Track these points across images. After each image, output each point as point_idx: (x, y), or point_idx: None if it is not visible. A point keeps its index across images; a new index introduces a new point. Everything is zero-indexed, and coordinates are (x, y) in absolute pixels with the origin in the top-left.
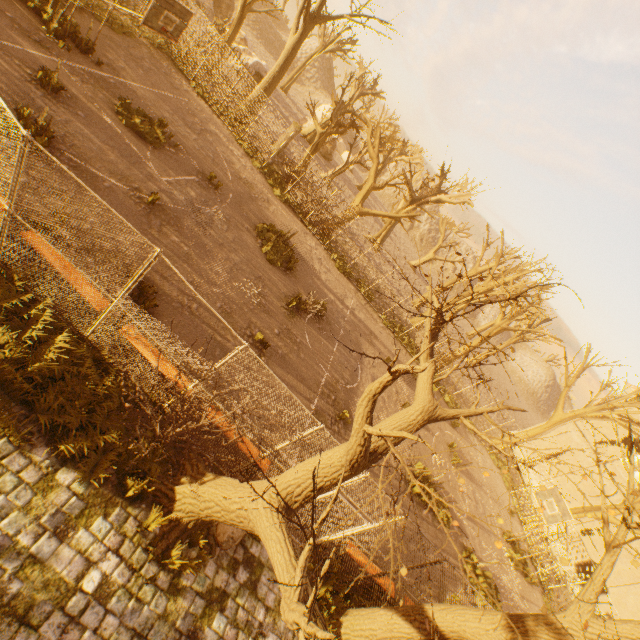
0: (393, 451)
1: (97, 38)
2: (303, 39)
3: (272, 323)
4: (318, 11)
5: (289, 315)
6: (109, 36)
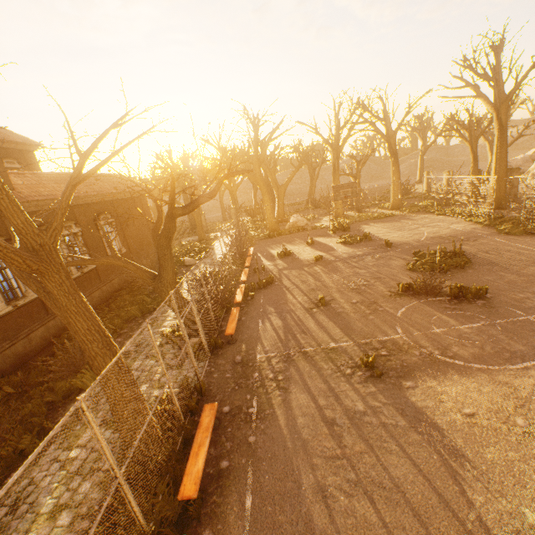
0: (531, 506)
1: (348, 223)
2: (503, 120)
3: (355, 297)
4: (500, 97)
5: (391, 296)
6: (372, 222)
